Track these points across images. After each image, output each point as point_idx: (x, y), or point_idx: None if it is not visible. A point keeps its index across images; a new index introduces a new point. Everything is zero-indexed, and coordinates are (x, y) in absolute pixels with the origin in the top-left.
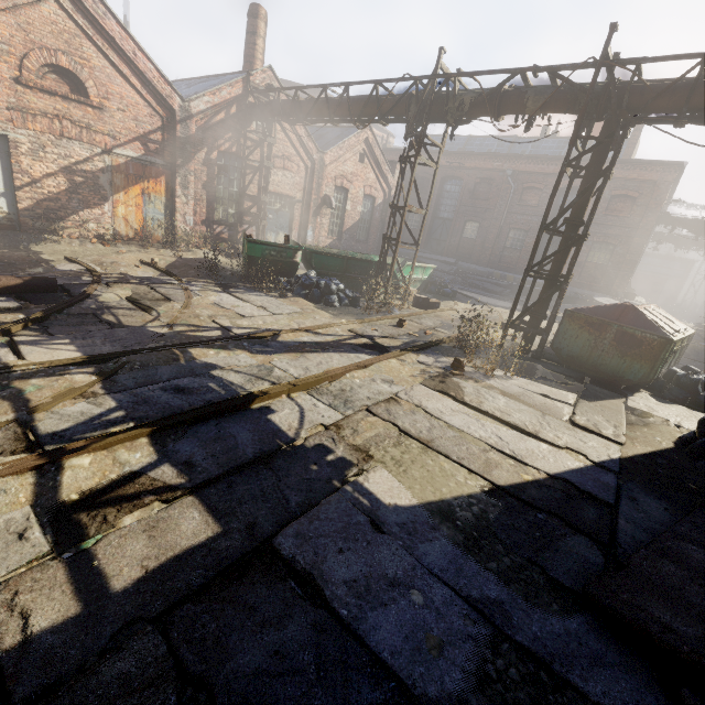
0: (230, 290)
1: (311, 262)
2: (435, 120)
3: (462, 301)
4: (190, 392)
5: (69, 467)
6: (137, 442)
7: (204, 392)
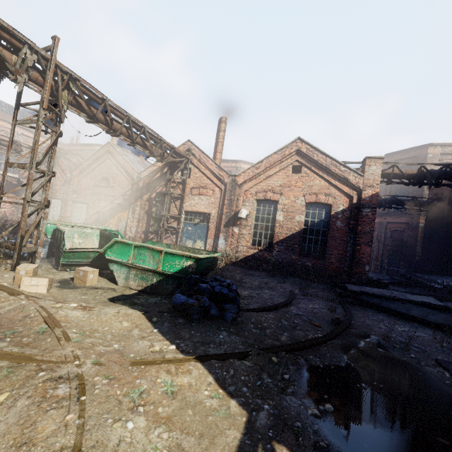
0: None
1: None
2: (31, 88)
3: (175, 327)
4: None
5: None
6: None
7: None
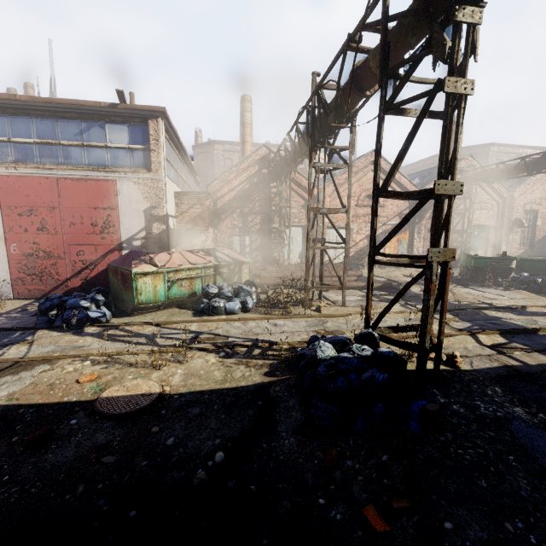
0: (468, 286)
1: (522, 267)
2: None
3: None
4: (499, 325)
5: (479, 337)
6: (495, 335)
7: (506, 325)
